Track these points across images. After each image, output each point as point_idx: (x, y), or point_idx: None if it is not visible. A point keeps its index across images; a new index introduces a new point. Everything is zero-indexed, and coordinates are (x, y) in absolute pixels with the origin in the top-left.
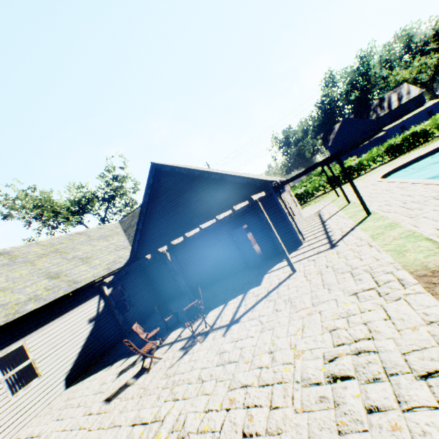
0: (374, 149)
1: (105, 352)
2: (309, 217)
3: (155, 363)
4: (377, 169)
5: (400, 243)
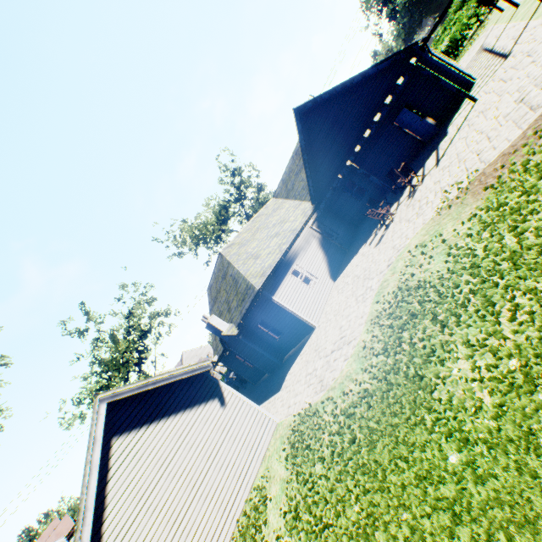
0: None
1: (341, 263)
2: (470, 62)
3: (393, 218)
4: None
5: None
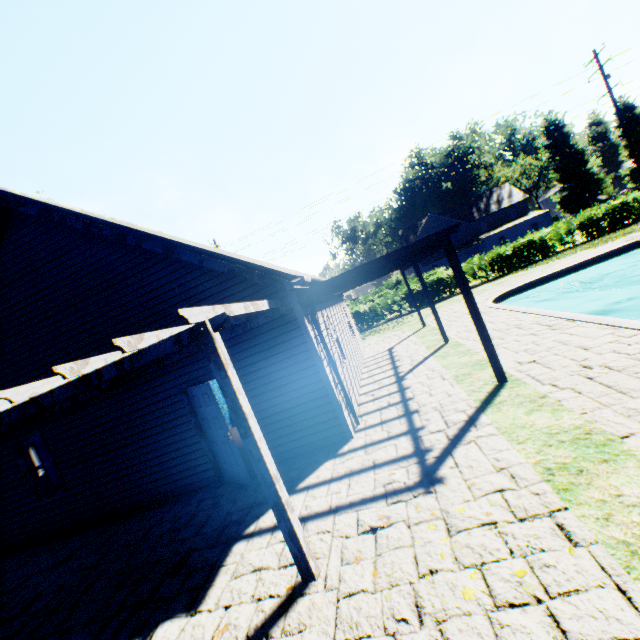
0: (476, 257)
1: None
2: (374, 358)
3: None
4: (480, 288)
5: None
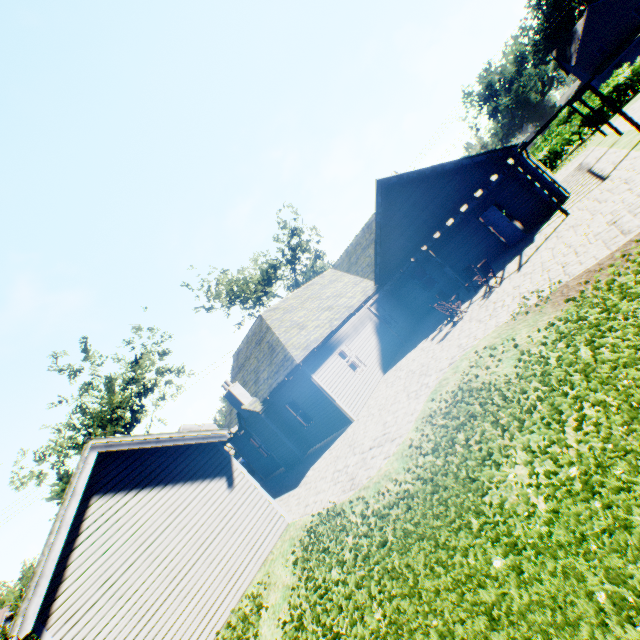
0: None
1: (395, 355)
2: (567, 176)
3: (462, 316)
4: None
5: None
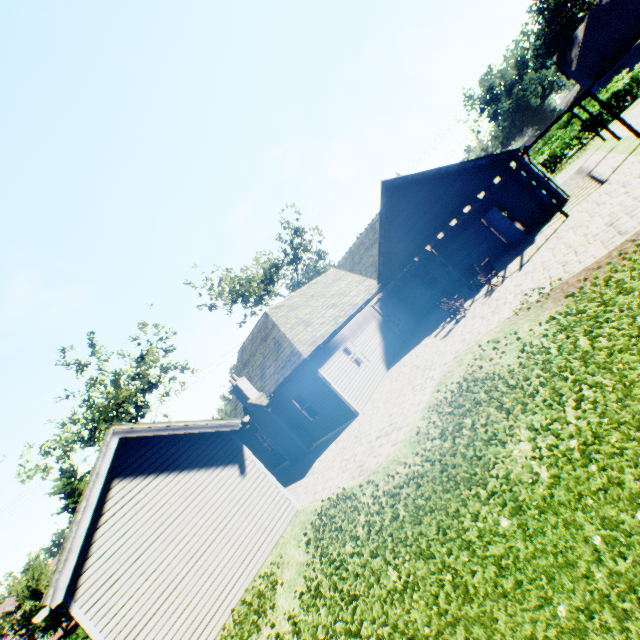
0: None
1: (398, 352)
2: (567, 180)
3: (465, 314)
4: None
5: None
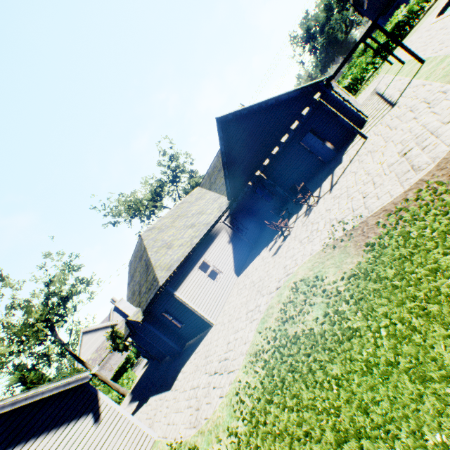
0: None
1: (247, 258)
2: (366, 100)
3: (290, 231)
4: (433, 8)
5: (447, 69)
